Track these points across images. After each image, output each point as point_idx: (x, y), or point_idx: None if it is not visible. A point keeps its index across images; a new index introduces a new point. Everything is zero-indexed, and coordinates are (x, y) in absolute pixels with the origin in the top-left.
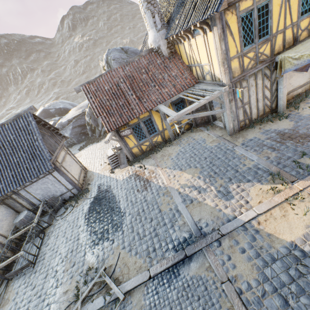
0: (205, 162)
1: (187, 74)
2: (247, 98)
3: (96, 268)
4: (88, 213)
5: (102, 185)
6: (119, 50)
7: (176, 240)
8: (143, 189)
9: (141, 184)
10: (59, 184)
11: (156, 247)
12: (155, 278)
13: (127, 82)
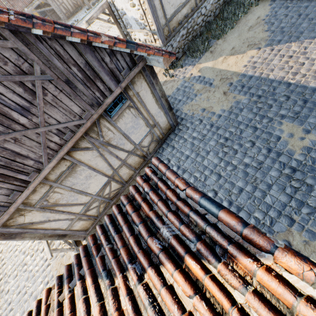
0: None
1: None
2: (61, 0)
3: None
4: None
5: None
6: None
7: None
8: None
9: None
10: None
11: None
12: None
13: None
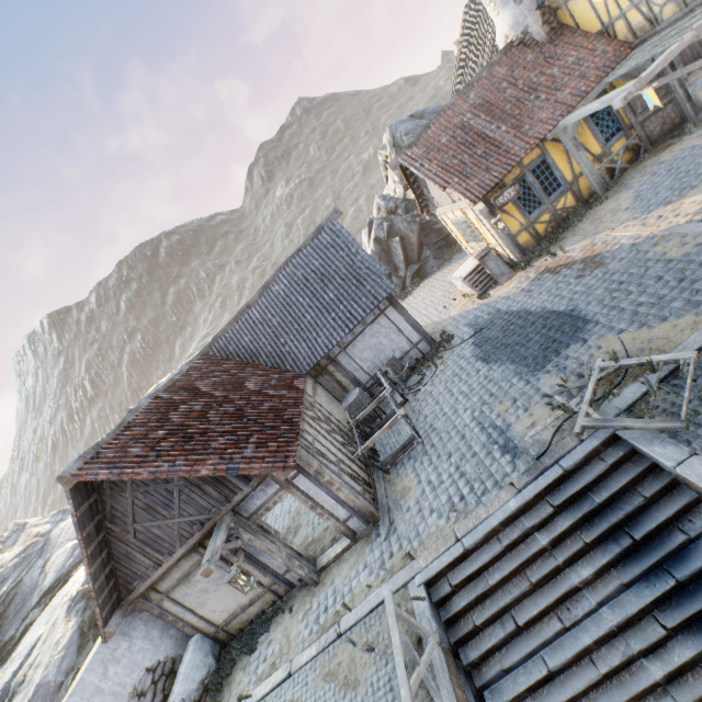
0: None
1: (604, 46)
2: None
3: (576, 374)
4: (481, 353)
5: (477, 319)
6: (408, 120)
7: None
8: (588, 269)
9: (578, 268)
10: (397, 335)
11: None
12: None
13: (481, 113)
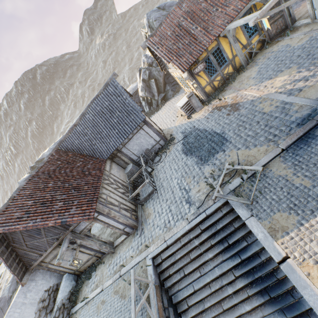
0: (300, 59)
1: None
2: None
3: (218, 169)
4: (184, 149)
5: (185, 130)
6: (156, 10)
7: (297, 120)
8: (232, 111)
9: (228, 109)
10: (149, 138)
11: (276, 133)
12: (288, 149)
13: (188, 18)
